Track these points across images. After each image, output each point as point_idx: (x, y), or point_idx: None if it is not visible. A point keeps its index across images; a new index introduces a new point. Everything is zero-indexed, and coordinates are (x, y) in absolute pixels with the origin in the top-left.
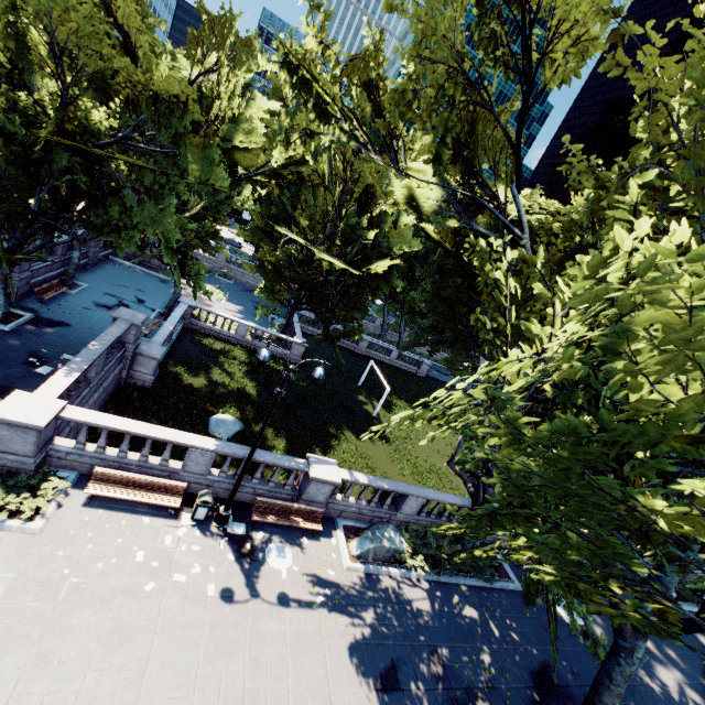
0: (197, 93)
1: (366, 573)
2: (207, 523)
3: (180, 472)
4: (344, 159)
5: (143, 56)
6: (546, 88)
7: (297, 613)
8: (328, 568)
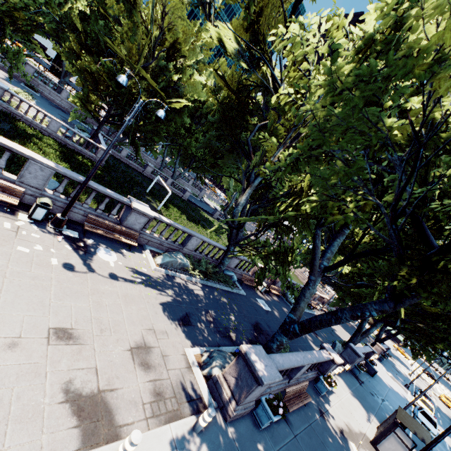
0: None
1: (166, 274)
2: (44, 224)
3: (15, 181)
4: (163, 9)
5: None
6: None
7: (125, 284)
8: (142, 267)
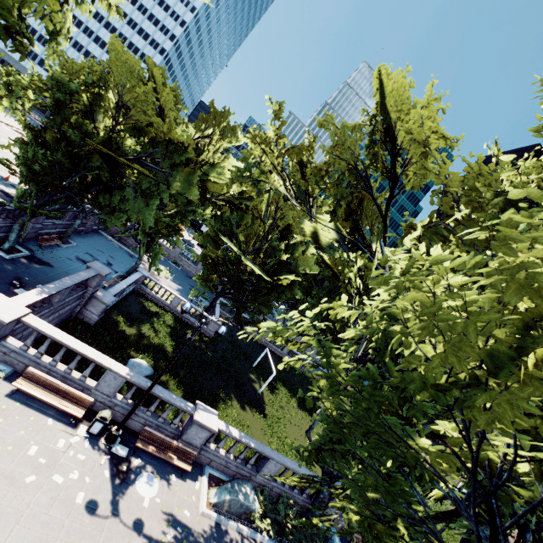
0: (195, 146)
1: (217, 522)
2: (98, 439)
3: (92, 389)
4: (277, 204)
5: (169, 121)
6: (405, 188)
7: (147, 542)
8: (186, 508)
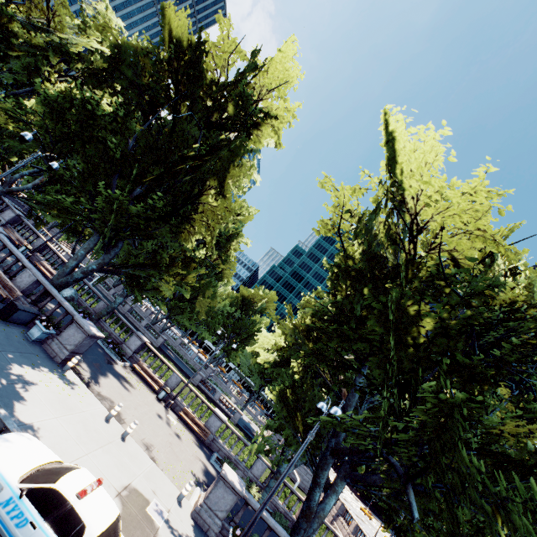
0: None
1: None
2: None
3: None
4: None
5: None
6: None
7: None
8: None
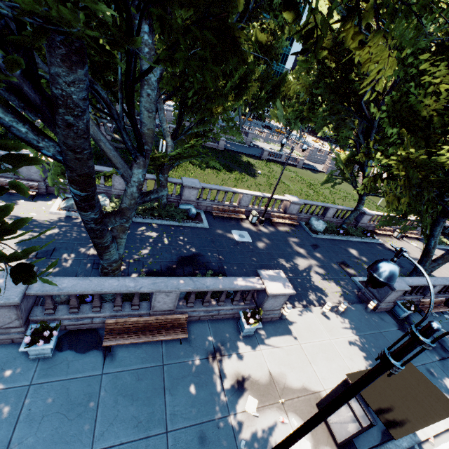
0: None
1: (67, 216)
2: None
3: None
4: None
5: None
6: None
7: None
8: (33, 213)
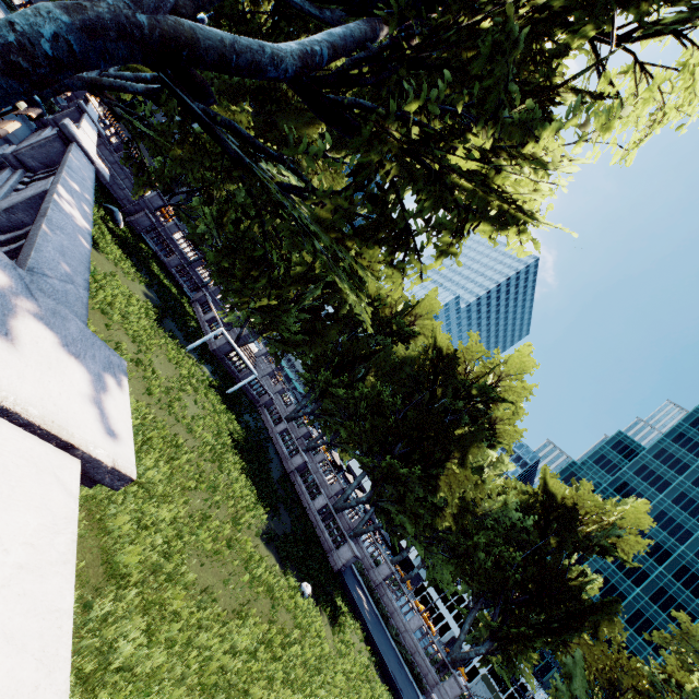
0: None
1: None
2: None
3: None
4: None
5: None
6: None
7: None
8: None
